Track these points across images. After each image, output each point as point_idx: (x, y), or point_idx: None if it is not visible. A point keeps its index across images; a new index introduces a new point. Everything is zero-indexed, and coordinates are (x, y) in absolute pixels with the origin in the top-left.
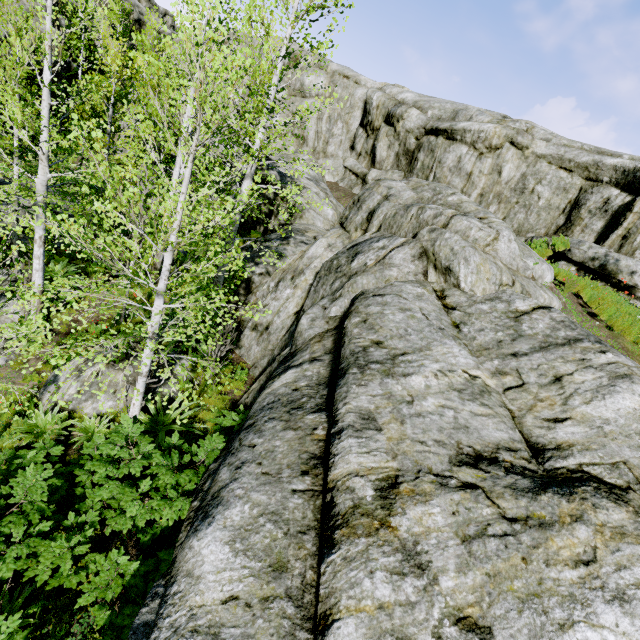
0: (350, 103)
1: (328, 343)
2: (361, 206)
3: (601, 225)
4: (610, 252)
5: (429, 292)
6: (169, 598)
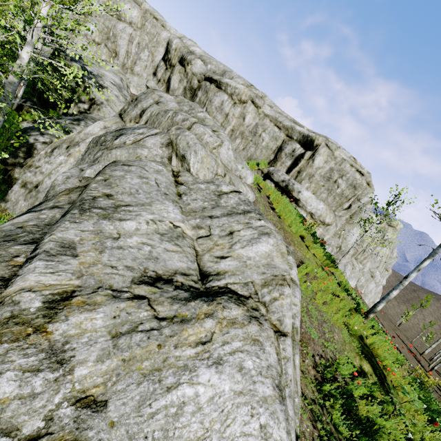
0: (156, 39)
1: (74, 196)
2: (137, 104)
3: (290, 163)
4: (291, 179)
5: (168, 170)
6: None
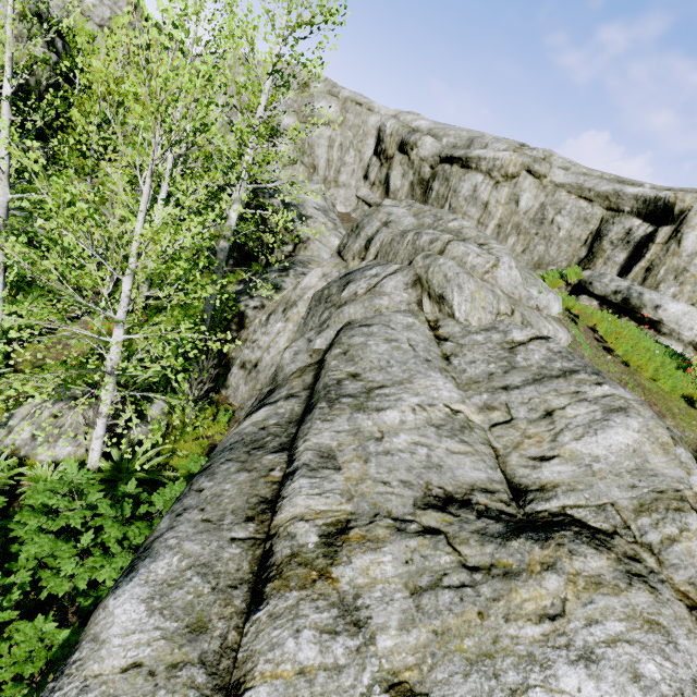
0: (363, 131)
1: (308, 378)
2: (359, 233)
3: (624, 257)
4: (633, 285)
5: (421, 322)
6: (67, 668)
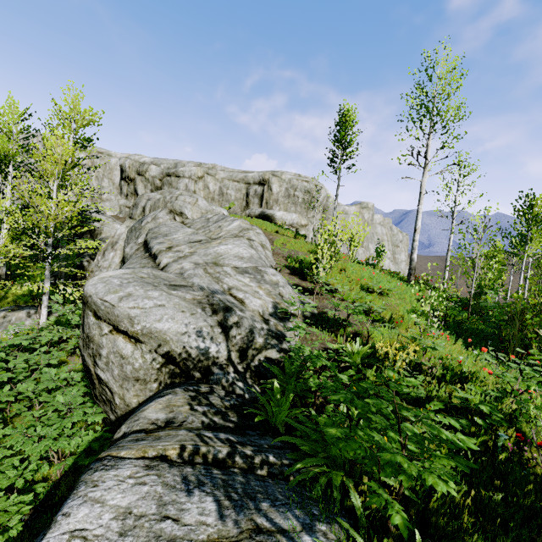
0: (109, 167)
1: (142, 249)
2: (138, 206)
3: (258, 201)
4: (264, 209)
5: (177, 222)
6: None
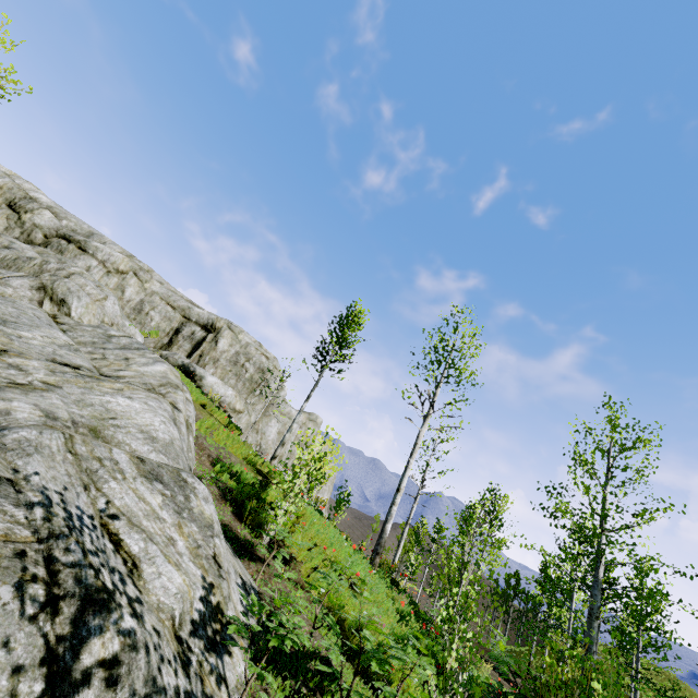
0: None
1: None
2: None
3: (190, 347)
4: (192, 363)
5: (43, 311)
6: None
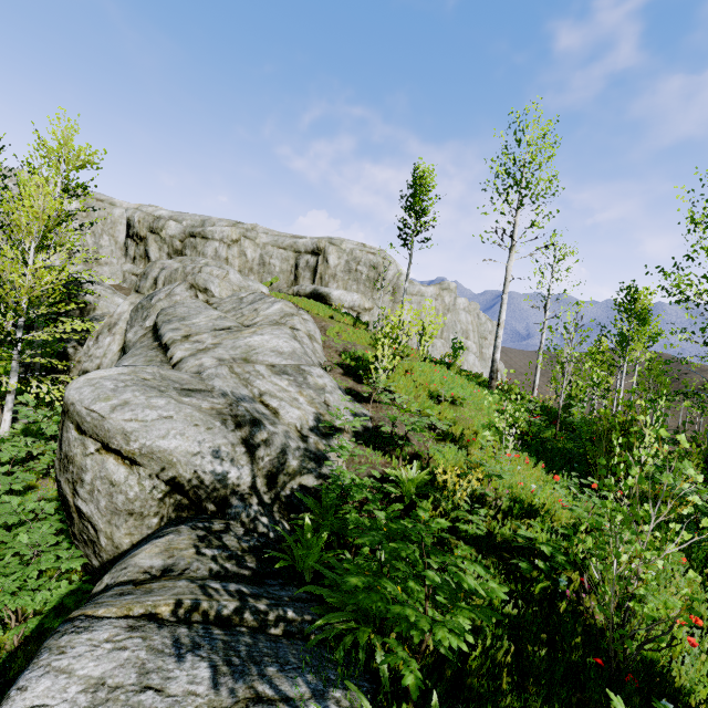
0: (111, 220)
1: (150, 335)
2: (148, 277)
3: (310, 275)
4: (317, 287)
5: (200, 301)
6: None
